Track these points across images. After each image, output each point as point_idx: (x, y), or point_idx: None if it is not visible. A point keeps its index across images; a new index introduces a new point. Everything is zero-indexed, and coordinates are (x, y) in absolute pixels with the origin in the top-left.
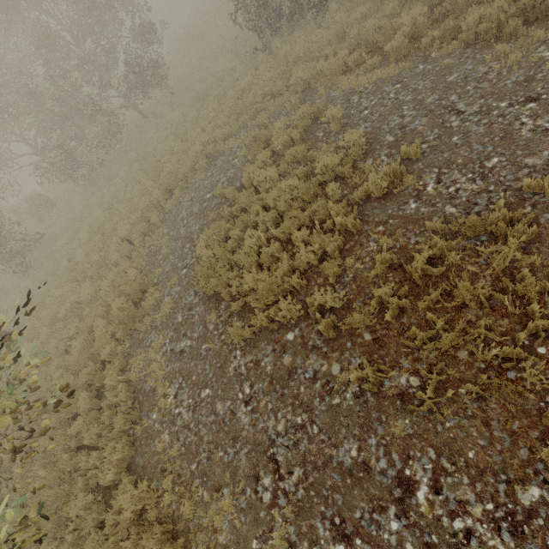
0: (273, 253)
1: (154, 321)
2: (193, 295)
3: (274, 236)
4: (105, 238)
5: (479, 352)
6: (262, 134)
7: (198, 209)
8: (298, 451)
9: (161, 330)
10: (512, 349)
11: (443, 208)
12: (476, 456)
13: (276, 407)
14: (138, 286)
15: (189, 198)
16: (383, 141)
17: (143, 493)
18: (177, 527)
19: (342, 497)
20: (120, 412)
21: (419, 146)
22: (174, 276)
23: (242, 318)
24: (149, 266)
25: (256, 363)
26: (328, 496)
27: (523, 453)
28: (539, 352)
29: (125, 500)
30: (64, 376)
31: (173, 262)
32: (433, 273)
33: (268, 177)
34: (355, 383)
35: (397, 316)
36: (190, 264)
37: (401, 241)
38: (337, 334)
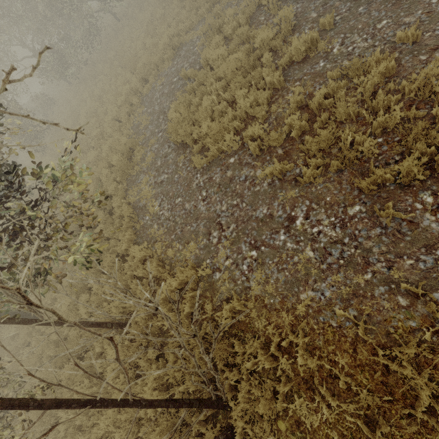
0: (222, 110)
1: (142, 168)
2: (167, 148)
3: (224, 100)
4: (100, 119)
5: (343, 144)
6: (217, 22)
7: (168, 90)
8: (233, 217)
9: (147, 172)
10: (361, 138)
11: (342, 63)
12: (331, 199)
13: (222, 199)
14: (129, 145)
15: (160, 83)
16: (308, 17)
17: (145, 249)
18: (165, 261)
19: (256, 232)
20: (126, 215)
21: (333, 17)
22: (153, 138)
23: (201, 156)
24: (135, 135)
25: (210, 179)
26: (249, 233)
27: (356, 192)
28: (378, 141)
29: (135, 250)
30: (86, 204)
31: (152, 129)
32: (326, 106)
33: (220, 55)
34: (269, 176)
35: (300, 137)
36: (164, 129)
37: (309, 89)
38: (261, 154)
